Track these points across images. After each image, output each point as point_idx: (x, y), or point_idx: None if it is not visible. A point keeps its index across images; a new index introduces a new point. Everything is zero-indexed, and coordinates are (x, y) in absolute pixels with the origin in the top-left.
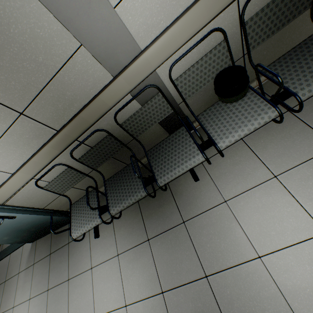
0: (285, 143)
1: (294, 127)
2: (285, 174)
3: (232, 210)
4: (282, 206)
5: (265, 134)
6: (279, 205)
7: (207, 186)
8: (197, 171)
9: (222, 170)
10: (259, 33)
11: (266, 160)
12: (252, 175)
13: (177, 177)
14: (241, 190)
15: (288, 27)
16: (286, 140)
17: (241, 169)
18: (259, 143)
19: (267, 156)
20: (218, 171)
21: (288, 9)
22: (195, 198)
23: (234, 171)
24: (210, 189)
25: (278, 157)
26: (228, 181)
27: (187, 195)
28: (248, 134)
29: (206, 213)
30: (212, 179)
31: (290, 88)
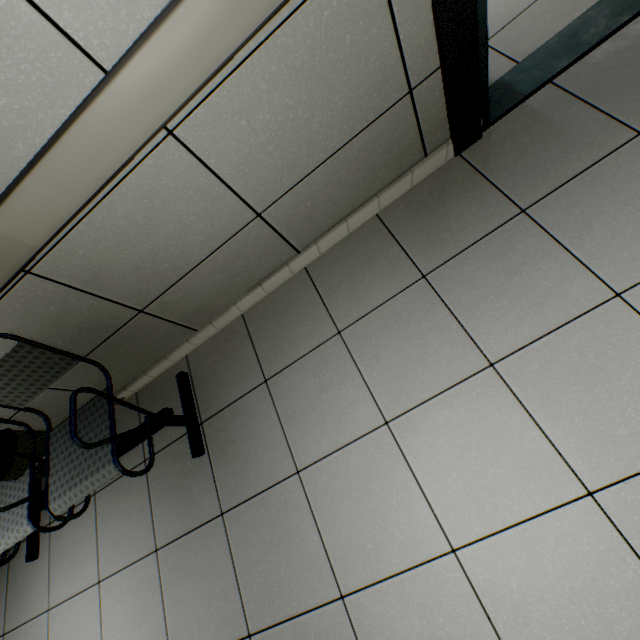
0: (125, 523)
1: (139, 497)
2: (108, 581)
3: (50, 627)
4: (89, 638)
5: (116, 496)
6: (87, 634)
7: (42, 572)
8: (42, 539)
9: (63, 548)
10: (11, 394)
11: (102, 546)
12: (84, 570)
13: (21, 542)
14: (67, 595)
15: (104, 351)
16: (127, 518)
17: (78, 554)
18: (106, 511)
19: (105, 539)
20: (59, 549)
21: (35, 371)
22: (26, 593)
23: (72, 555)
24: (43, 579)
25: (112, 546)
26: (62, 572)
27: (20, 583)
28: (103, 487)
29: (28, 626)
30: (50, 562)
31: (51, 489)
